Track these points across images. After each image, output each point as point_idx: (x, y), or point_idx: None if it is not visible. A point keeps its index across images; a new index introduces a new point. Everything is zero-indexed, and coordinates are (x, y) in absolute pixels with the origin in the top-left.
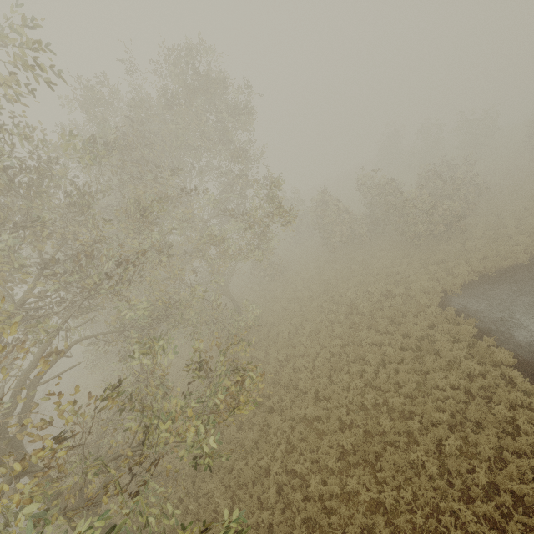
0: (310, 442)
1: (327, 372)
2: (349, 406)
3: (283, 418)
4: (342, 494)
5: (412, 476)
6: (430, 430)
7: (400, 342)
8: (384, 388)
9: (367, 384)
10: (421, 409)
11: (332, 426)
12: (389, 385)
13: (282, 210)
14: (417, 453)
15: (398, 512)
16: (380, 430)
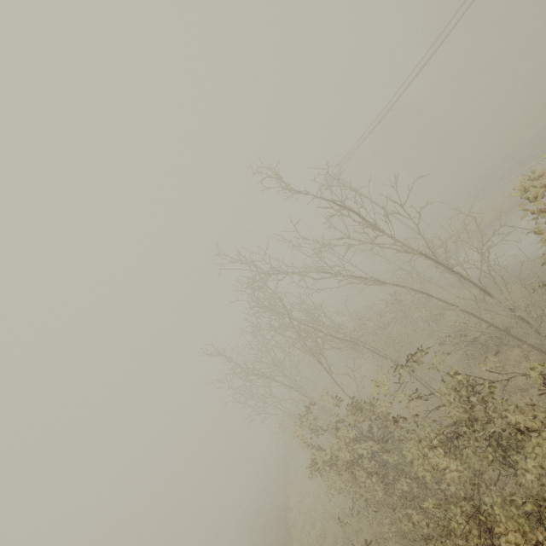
0: None
1: None
2: None
3: None
4: None
5: None
6: None
7: None
8: None
9: None
10: None
11: None
12: None
13: None
14: None
15: None
16: None
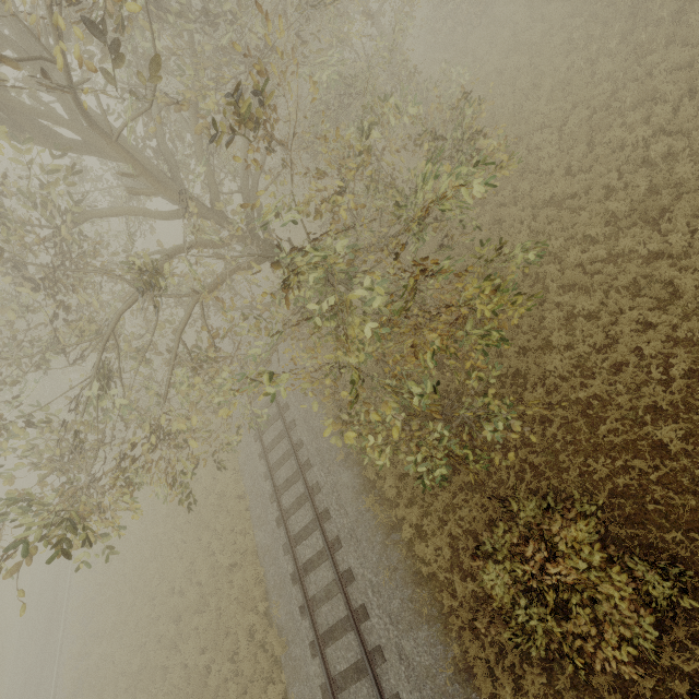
0: (562, 222)
1: (585, 137)
2: (621, 170)
3: (519, 209)
4: (607, 258)
5: None
6: None
7: None
8: (686, 130)
9: (655, 134)
10: None
11: (595, 197)
12: (698, 121)
13: None
14: None
15: (687, 256)
16: (672, 181)
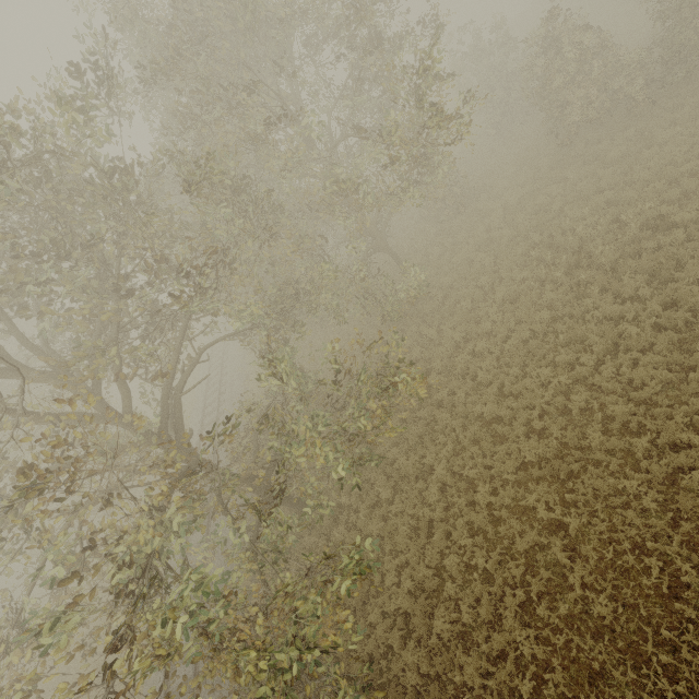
0: (484, 446)
1: (520, 361)
2: (544, 408)
3: (454, 414)
4: (516, 506)
5: (617, 504)
6: (666, 453)
7: (657, 315)
8: (605, 387)
9: (580, 379)
10: (659, 425)
11: (515, 432)
12: (614, 384)
13: (438, 111)
14: (631, 482)
15: (585, 538)
16: (583, 444)
